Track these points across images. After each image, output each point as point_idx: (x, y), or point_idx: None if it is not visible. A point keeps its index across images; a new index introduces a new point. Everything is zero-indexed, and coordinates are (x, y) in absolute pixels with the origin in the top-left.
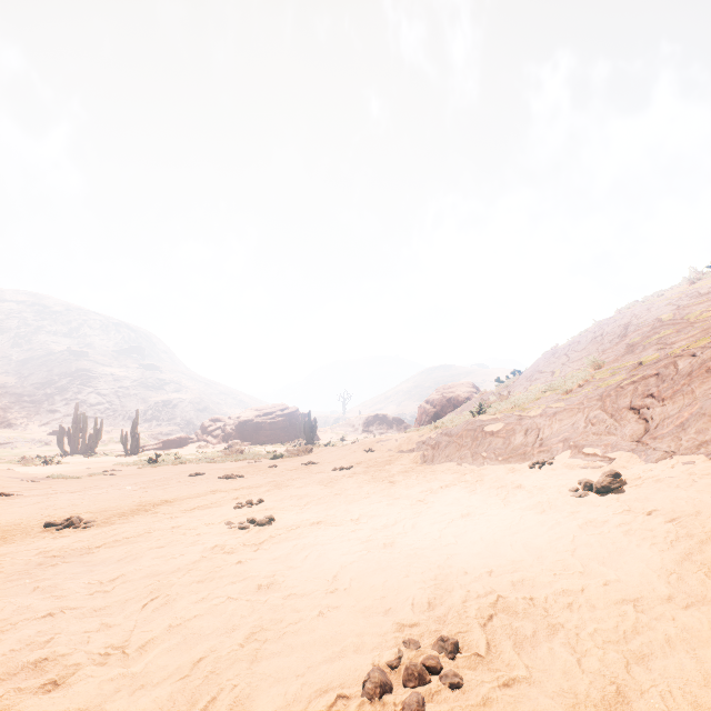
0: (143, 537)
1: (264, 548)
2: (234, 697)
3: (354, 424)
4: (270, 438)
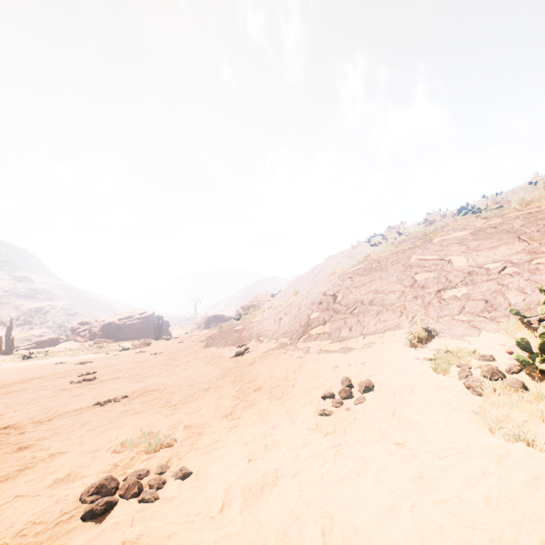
0: (24, 390)
1: (84, 387)
2: (56, 410)
3: (199, 323)
4: (130, 335)
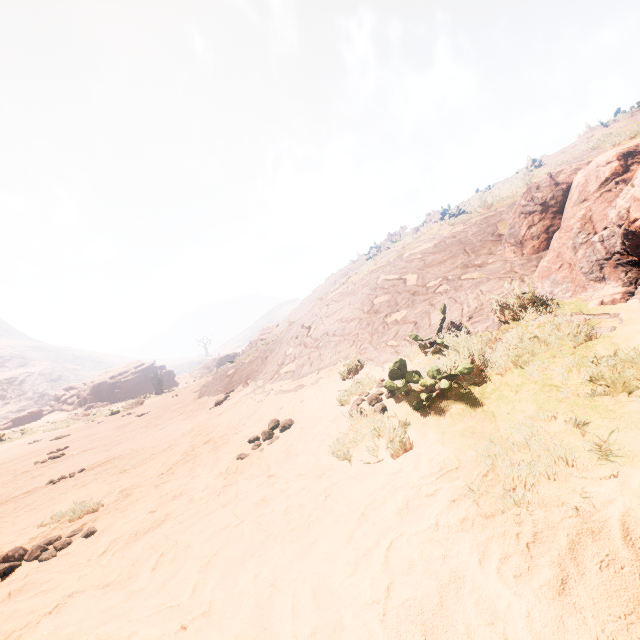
0: None
1: (47, 466)
2: (6, 496)
3: (210, 366)
4: (128, 394)
